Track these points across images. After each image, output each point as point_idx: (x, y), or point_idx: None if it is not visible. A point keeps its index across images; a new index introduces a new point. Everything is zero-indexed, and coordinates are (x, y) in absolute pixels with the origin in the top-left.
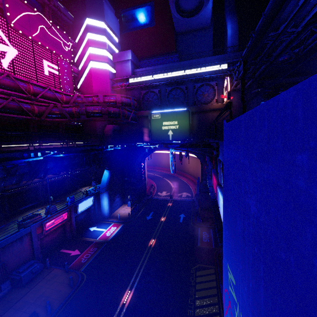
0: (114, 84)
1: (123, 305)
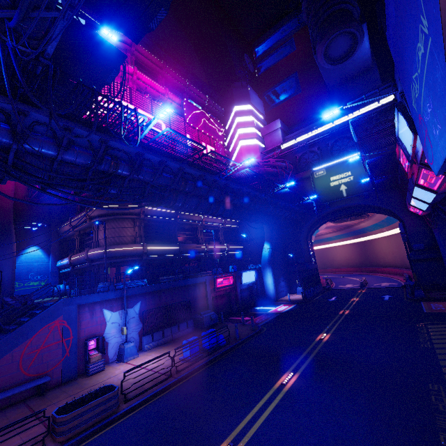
0: (265, 156)
1: (320, 340)
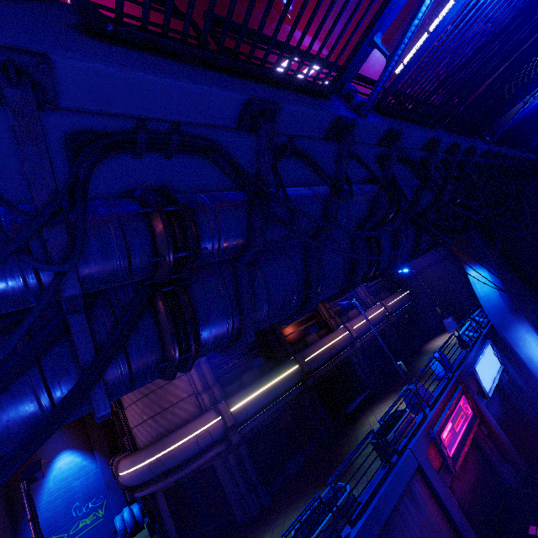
0: None
1: None
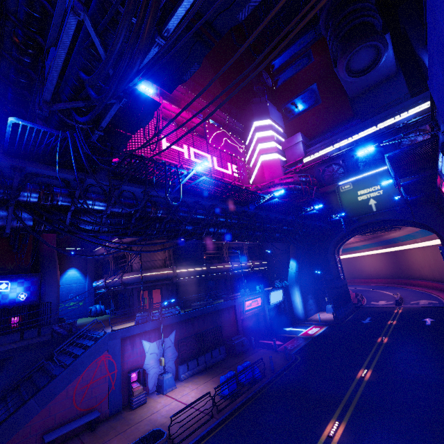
0: (286, 170)
1: (362, 378)
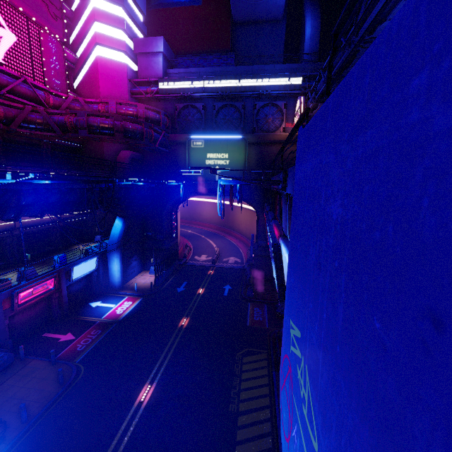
0: (135, 88)
1: (140, 404)
